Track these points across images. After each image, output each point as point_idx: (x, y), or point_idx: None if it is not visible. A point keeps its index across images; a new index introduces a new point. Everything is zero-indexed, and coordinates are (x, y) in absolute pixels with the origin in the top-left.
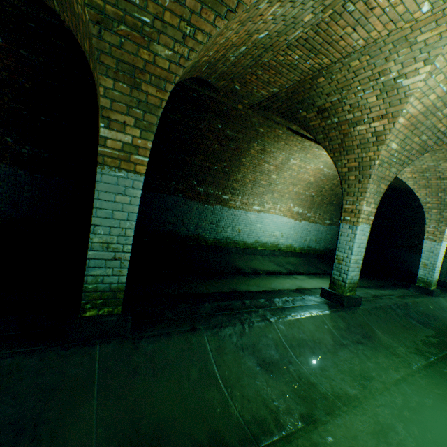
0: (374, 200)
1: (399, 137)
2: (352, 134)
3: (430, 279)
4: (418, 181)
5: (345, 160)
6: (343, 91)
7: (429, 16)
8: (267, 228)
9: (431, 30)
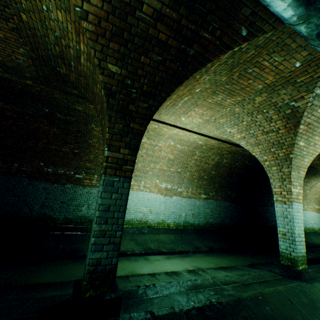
0: None
1: None
2: None
3: None
4: None
5: None
6: None
7: None
8: (307, 219)
9: None
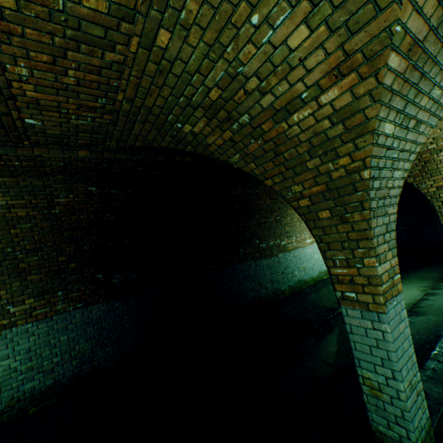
0: None
1: None
2: (435, 159)
3: None
4: None
5: (430, 182)
6: None
7: None
8: None
9: None
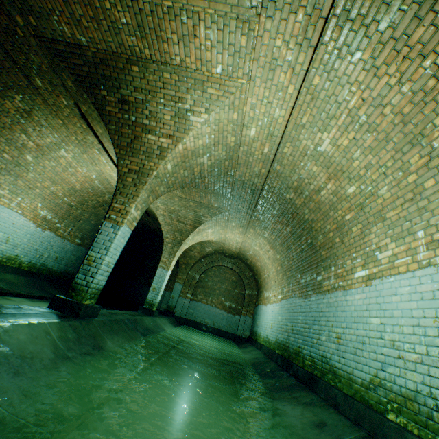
0: (142, 208)
1: (175, 161)
2: (143, 139)
3: (155, 301)
4: (167, 219)
5: (129, 161)
6: (150, 95)
7: (219, 78)
8: None
9: (216, 90)
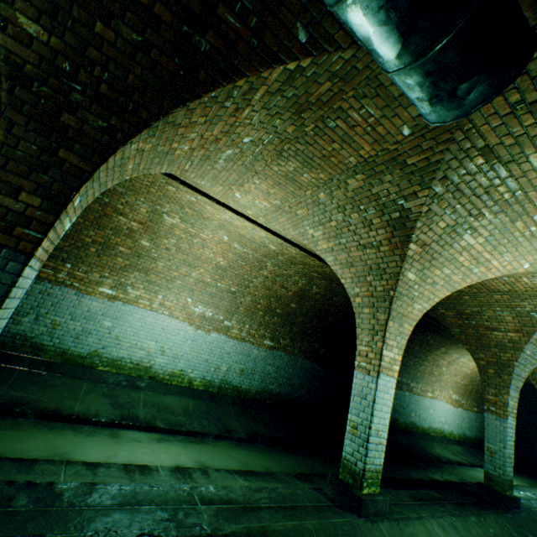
0: None
1: None
2: None
3: None
4: None
5: None
6: None
7: None
8: (436, 413)
9: None
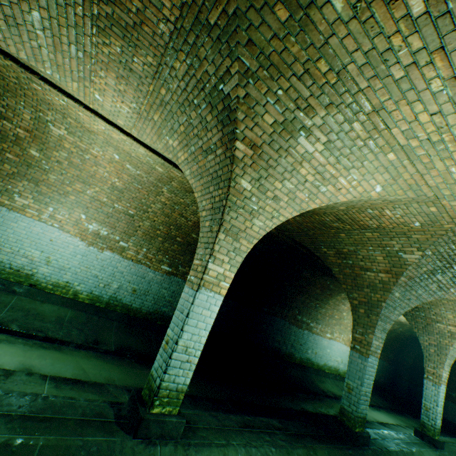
0: (446, 369)
1: None
2: (433, 325)
3: None
4: None
5: (426, 337)
6: (432, 306)
7: None
8: (333, 353)
9: None
